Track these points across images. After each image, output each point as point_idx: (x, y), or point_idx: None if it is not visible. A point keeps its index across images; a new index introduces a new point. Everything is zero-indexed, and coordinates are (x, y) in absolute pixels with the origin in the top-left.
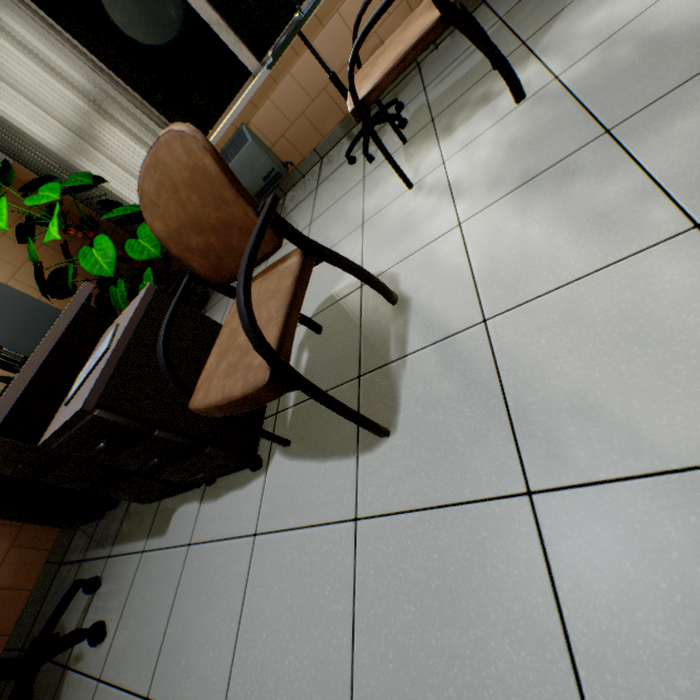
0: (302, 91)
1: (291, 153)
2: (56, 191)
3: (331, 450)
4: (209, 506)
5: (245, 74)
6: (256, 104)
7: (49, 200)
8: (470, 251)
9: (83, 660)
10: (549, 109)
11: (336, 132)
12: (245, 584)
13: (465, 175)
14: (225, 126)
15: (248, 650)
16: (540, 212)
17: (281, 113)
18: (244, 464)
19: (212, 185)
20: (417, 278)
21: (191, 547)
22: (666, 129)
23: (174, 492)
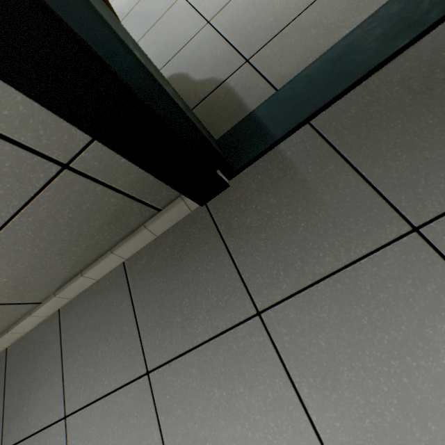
0: None
1: None
2: None
3: None
4: None
5: None
6: None
7: None
8: None
9: None
10: None
11: None
12: None
13: None
14: None
15: None
16: None
17: None
18: None
19: None
20: None
21: None
22: None
23: None
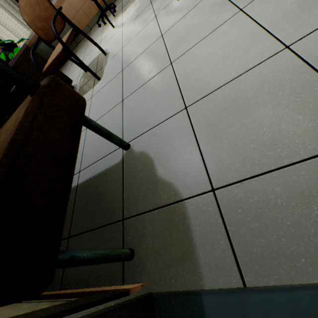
0: None
1: (78, 26)
2: None
3: (88, 91)
4: None
5: None
6: (61, 2)
7: None
8: (123, 36)
9: None
10: (144, 0)
11: (95, 18)
12: None
13: (126, 20)
14: None
15: None
16: (137, 23)
17: (72, 7)
18: None
19: (43, 2)
20: (111, 47)
21: None
22: (158, 0)
23: None
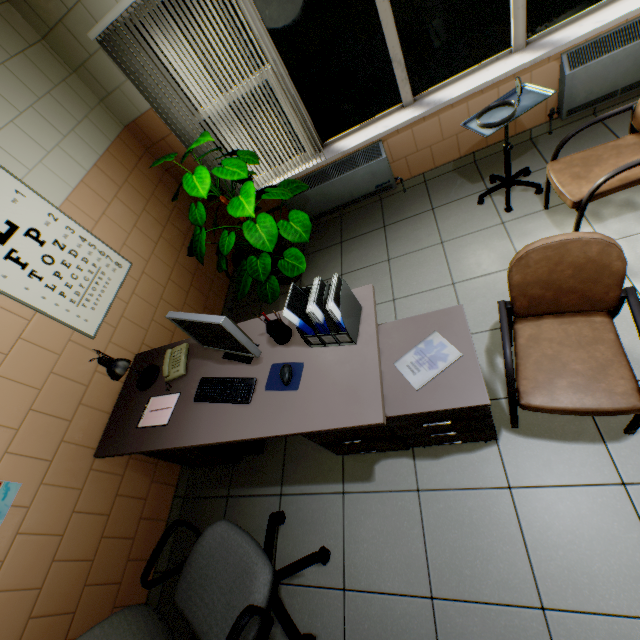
0: (439, 131)
1: (403, 171)
2: (243, 170)
3: (573, 436)
4: (429, 463)
5: (395, 102)
6: (399, 129)
7: (240, 177)
8: None
9: (302, 576)
10: None
11: (447, 166)
12: (517, 520)
13: (632, 261)
14: (370, 140)
15: (547, 561)
16: None
17: (414, 141)
18: (494, 438)
19: (598, 272)
20: None
21: (423, 492)
22: None
23: (391, 450)
